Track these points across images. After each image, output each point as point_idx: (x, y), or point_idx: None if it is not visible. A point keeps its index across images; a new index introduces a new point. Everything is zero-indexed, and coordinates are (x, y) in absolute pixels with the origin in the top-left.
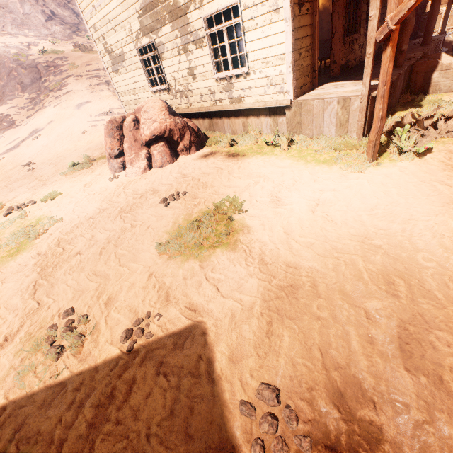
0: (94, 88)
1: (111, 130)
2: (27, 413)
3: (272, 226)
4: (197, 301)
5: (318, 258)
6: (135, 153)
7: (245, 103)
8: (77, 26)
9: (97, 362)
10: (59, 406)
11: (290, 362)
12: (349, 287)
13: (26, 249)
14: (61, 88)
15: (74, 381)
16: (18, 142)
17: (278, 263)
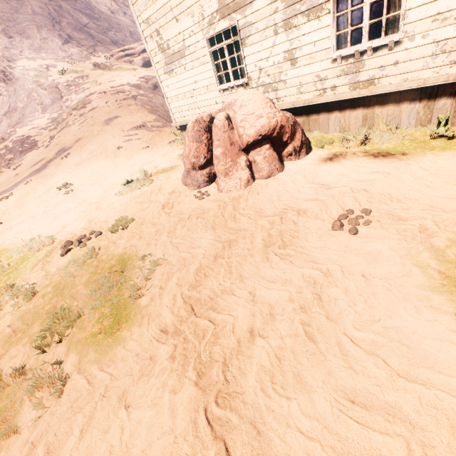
0: (121, 103)
1: (198, 132)
2: None
3: None
4: None
5: None
6: (231, 161)
7: (383, 86)
8: (93, 48)
9: None
10: None
11: None
12: None
13: (132, 319)
14: (85, 105)
15: None
16: (45, 163)
17: None
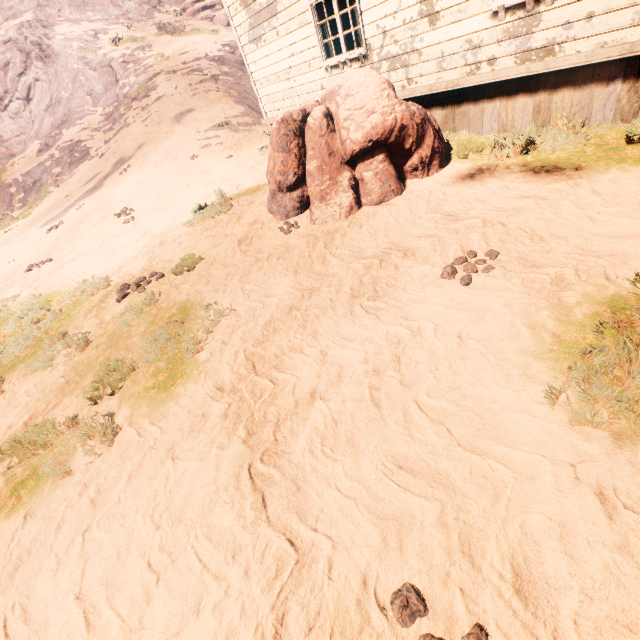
0: (196, 88)
1: (284, 137)
2: None
3: None
4: None
5: None
6: (330, 180)
7: (567, 56)
8: None
9: None
10: None
11: None
12: None
13: (188, 375)
14: (148, 93)
15: None
16: (100, 180)
17: None
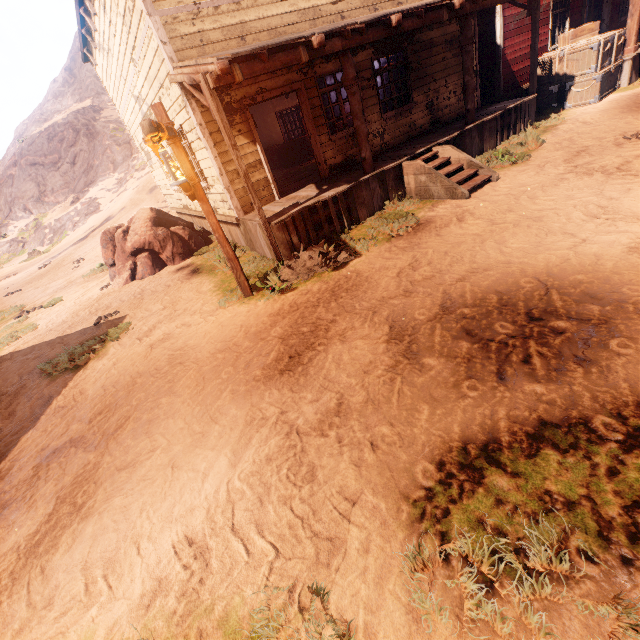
0: None
1: (105, 241)
2: None
3: (118, 355)
4: (17, 409)
5: (98, 388)
6: (122, 264)
7: (217, 215)
8: None
9: None
10: None
11: (3, 454)
12: (83, 412)
13: None
14: (145, 167)
15: None
16: (90, 232)
17: (78, 389)
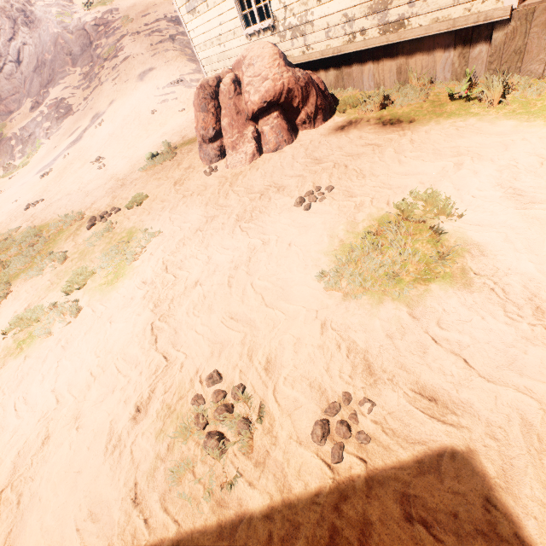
0: (156, 48)
1: (203, 100)
2: (202, 543)
3: (529, 242)
4: (432, 381)
5: None
6: (238, 133)
7: (412, 29)
8: None
9: (285, 473)
10: (249, 544)
11: None
12: None
13: (126, 275)
14: (117, 53)
15: (261, 504)
16: (80, 133)
17: None
